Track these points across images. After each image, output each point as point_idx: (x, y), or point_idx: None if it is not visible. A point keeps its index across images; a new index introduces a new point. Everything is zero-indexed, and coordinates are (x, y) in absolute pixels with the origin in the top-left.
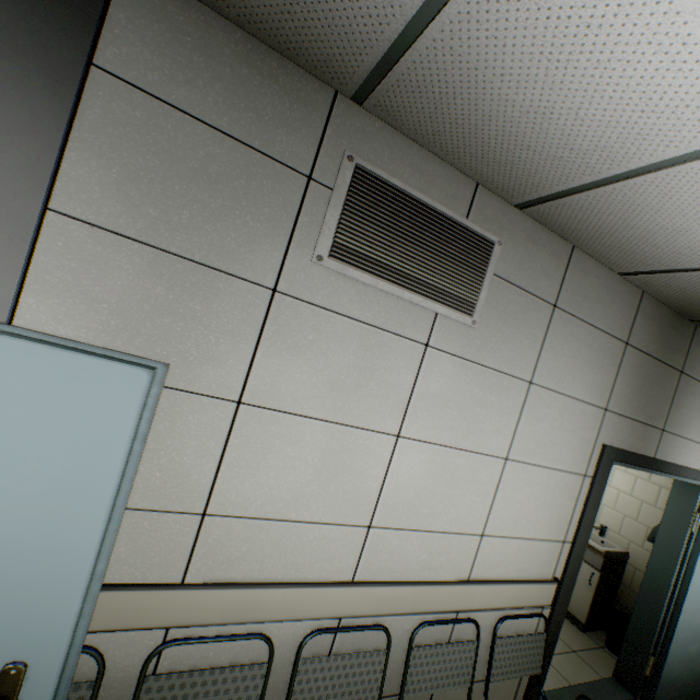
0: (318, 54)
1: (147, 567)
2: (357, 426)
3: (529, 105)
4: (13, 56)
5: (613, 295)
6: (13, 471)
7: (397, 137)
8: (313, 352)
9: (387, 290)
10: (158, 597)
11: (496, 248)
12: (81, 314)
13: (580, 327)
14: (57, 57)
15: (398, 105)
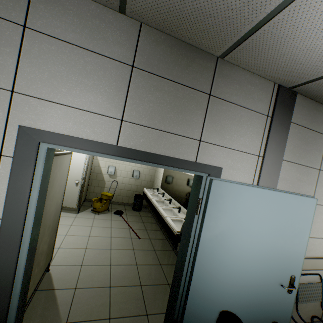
0: None
1: None
2: None
3: None
4: (280, 125)
5: None
6: (293, 227)
7: None
8: None
9: None
10: None
11: None
12: (284, 184)
13: None
14: (286, 123)
15: None
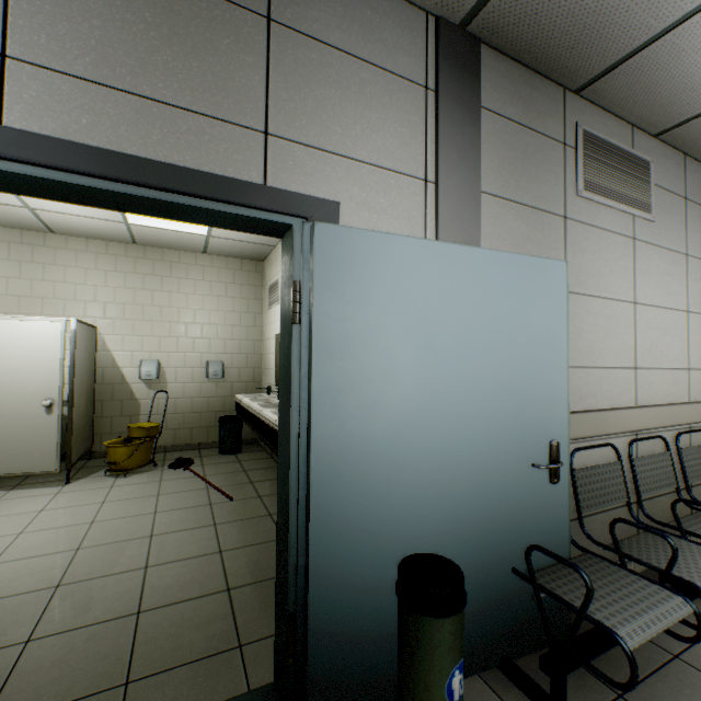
0: (572, 68)
1: None
2: (615, 299)
3: None
4: (458, 110)
5: None
6: (530, 328)
7: (592, 108)
8: (587, 254)
9: (611, 205)
10: None
11: (650, 166)
12: (499, 249)
13: (700, 211)
14: (471, 105)
15: (608, 86)
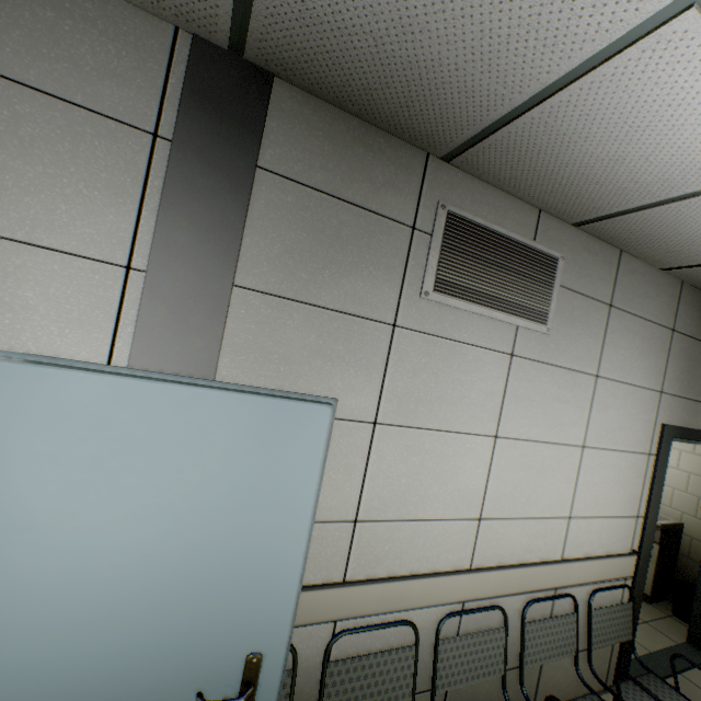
0: (423, 131)
1: (317, 570)
2: (463, 432)
3: (605, 155)
4: (208, 171)
5: (657, 289)
6: (244, 498)
7: (475, 182)
8: (426, 373)
9: (479, 312)
10: (330, 595)
11: (559, 263)
12: (260, 366)
13: (632, 321)
14: (236, 166)
15: (484, 160)
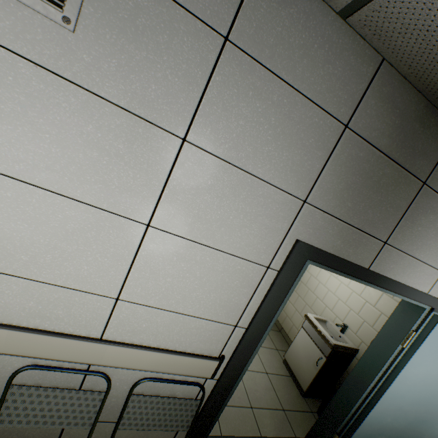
0: None
1: None
2: None
3: None
4: None
5: (331, 51)
6: None
7: None
8: None
9: None
10: None
11: None
12: None
13: (271, 83)
14: None
15: None
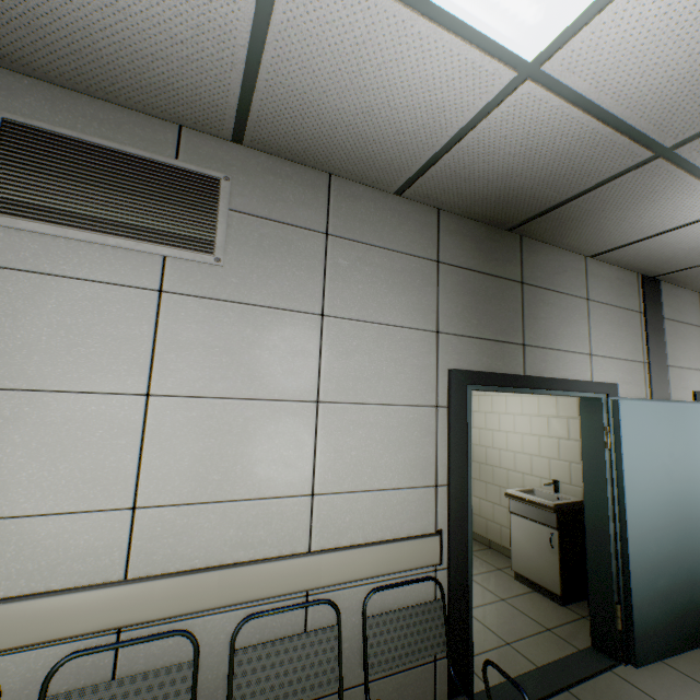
0: None
1: None
2: (82, 390)
3: None
4: None
5: (401, 217)
6: None
7: (58, 91)
8: None
9: (83, 238)
10: None
11: (224, 184)
12: None
13: (369, 252)
14: None
15: (15, 49)
